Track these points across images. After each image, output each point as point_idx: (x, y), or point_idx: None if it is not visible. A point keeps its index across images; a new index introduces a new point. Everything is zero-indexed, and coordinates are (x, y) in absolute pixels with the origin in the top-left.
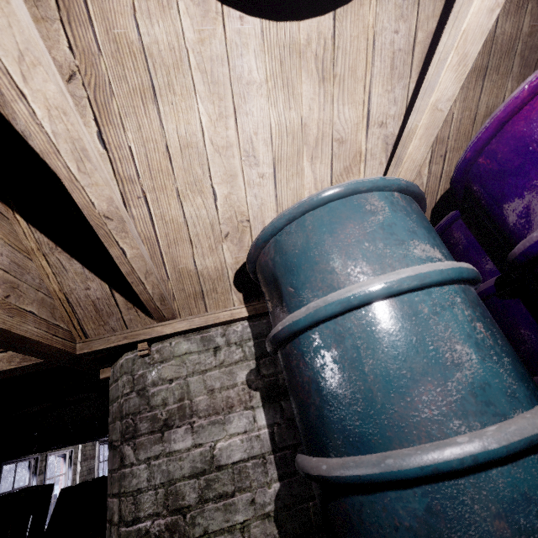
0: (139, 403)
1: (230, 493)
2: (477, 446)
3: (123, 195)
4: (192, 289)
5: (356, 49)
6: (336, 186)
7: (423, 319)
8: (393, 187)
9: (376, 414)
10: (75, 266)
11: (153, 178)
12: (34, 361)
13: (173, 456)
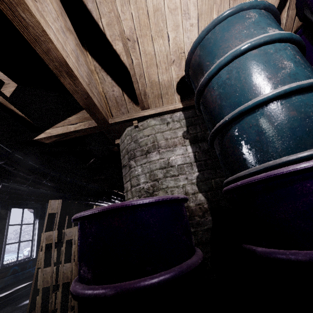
0: (135, 146)
1: (177, 175)
2: (286, 87)
3: None
4: (157, 92)
5: None
6: (231, 8)
7: (269, 54)
8: (261, 6)
9: (245, 93)
10: (108, 79)
11: (141, 30)
12: (93, 125)
13: (151, 162)
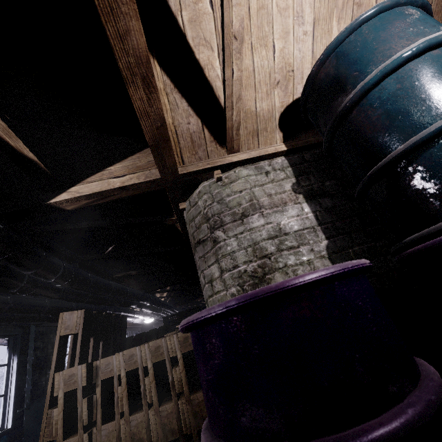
0: (220, 208)
1: (296, 246)
2: None
3: (218, 47)
4: (252, 128)
5: None
6: (384, 1)
7: None
8: (419, 2)
9: (436, 104)
10: (183, 105)
11: None
12: (154, 178)
13: (253, 230)
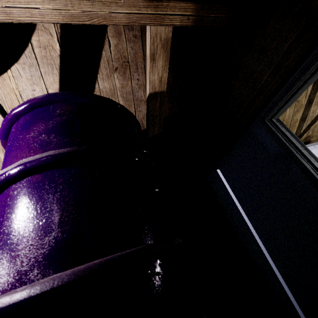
0: None
1: None
2: None
3: None
4: None
5: (10, 99)
6: None
7: None
8: None
9: None
10: None
11: None
12: None
13: None
